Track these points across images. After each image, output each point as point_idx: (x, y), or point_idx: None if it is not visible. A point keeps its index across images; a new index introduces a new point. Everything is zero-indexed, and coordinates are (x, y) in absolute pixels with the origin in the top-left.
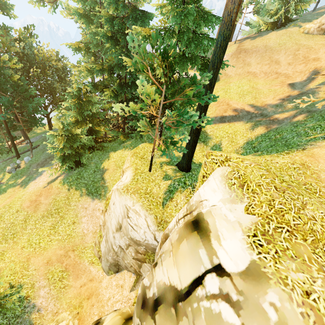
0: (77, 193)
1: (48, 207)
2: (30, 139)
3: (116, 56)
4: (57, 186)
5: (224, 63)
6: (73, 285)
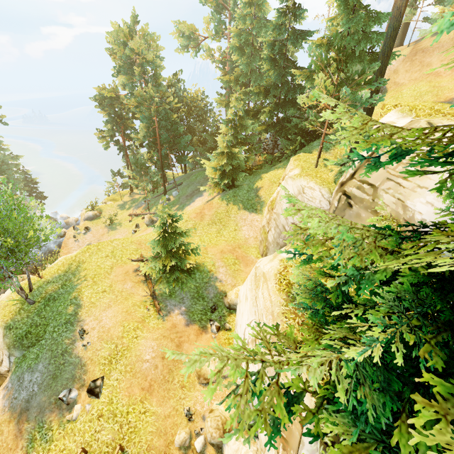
0: (235, 207)
1: (212, 217)
2: (170, 182)
3: (276, 76)
4: (216, 202)
5: (394, 54)
6: (244, 270)
